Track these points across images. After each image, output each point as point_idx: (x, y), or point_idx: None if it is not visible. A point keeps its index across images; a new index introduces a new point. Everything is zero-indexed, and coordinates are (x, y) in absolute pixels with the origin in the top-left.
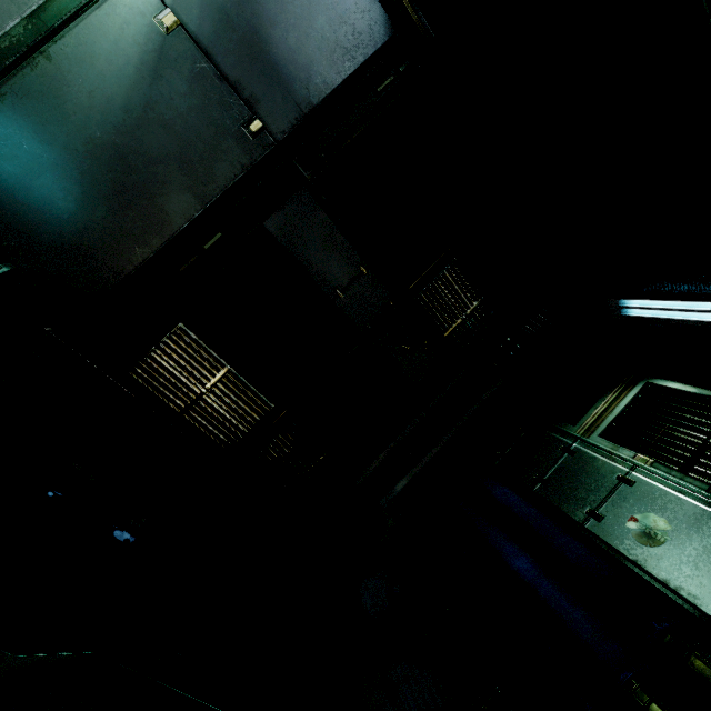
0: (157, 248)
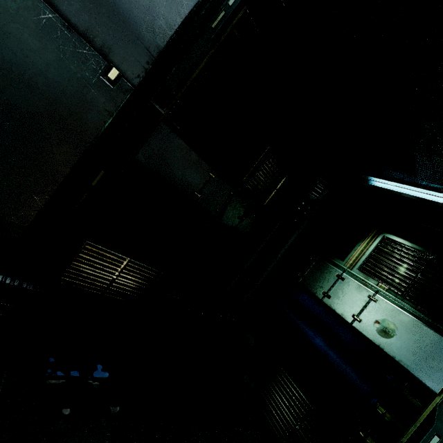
0: (52, 193)
